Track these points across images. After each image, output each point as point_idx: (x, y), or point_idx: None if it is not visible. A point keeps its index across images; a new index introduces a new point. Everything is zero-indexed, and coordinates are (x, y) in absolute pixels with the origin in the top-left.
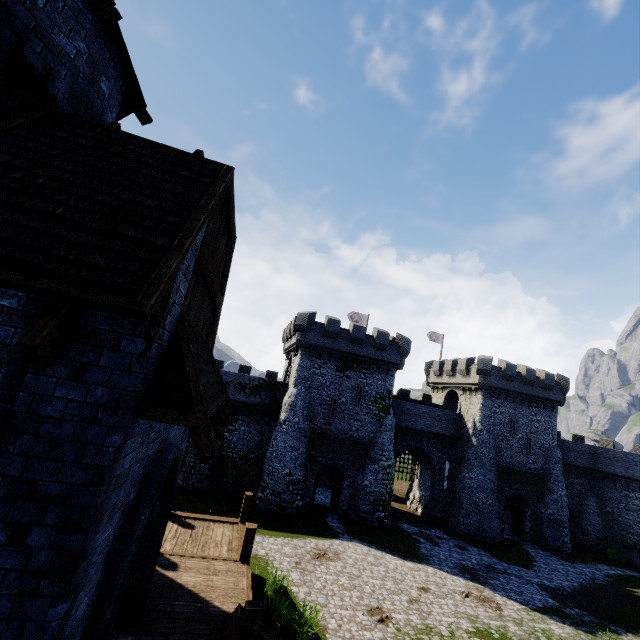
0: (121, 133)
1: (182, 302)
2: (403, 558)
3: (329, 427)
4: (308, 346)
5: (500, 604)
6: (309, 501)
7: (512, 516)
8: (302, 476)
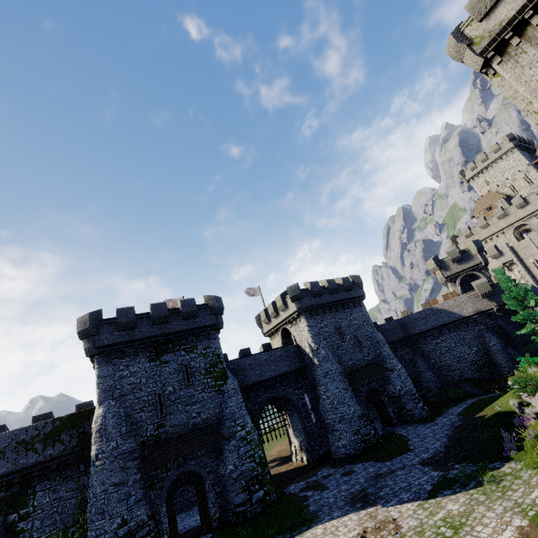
0: None
1: None
2: (289, 537)
3: (163, 429)
4: (102, 350)
5: (397, 519)
6: None
7: (377, 411)
8: (145, 513)
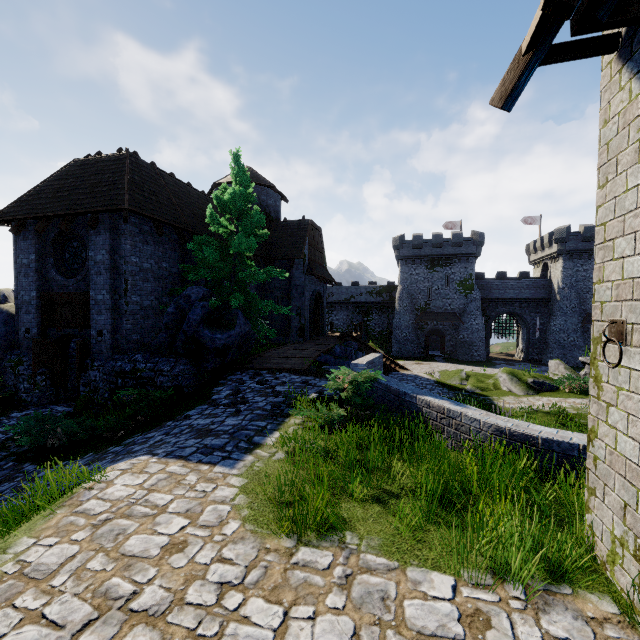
0: (287, 221)
1: (308, 255)
2: (475, 366)
3: (428, 306)
4: (403, 258)
5: None
6: (423, 351)
7: None
8: (415, 337)
